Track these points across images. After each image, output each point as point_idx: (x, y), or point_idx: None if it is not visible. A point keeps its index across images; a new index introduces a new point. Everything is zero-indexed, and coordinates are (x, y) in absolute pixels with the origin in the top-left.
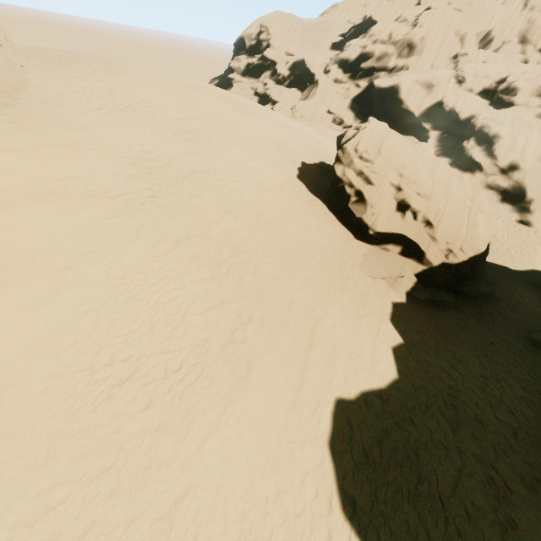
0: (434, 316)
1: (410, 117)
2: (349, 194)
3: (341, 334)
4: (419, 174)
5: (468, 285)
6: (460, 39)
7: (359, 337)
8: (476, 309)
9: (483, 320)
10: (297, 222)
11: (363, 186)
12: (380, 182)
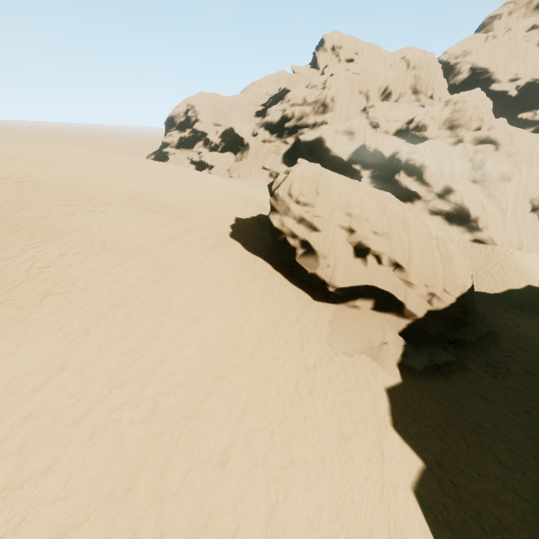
0: (444, 391)
1: (340, 162)
2: (294, 247)
3: (325, 497)
4: (370, 210)
5: (462, 329)
6: (364, 95)
7: (357, 490)
8: (483, 360)
9: (499, 375)
10: (230, 297)
11: (308, 234)
12: (327, 226)
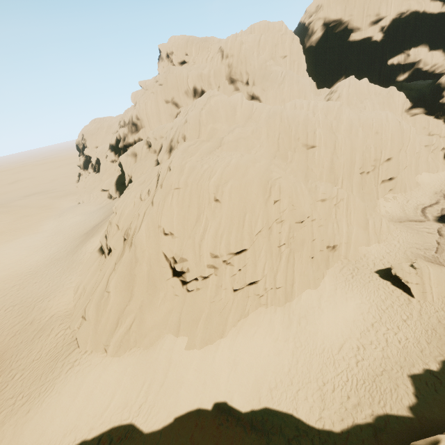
0: None
1: None
2: None
3: None
4: None
5: None
6: (172, 103)
7: None
8: None
9: None
10: None
11: None
12: None
